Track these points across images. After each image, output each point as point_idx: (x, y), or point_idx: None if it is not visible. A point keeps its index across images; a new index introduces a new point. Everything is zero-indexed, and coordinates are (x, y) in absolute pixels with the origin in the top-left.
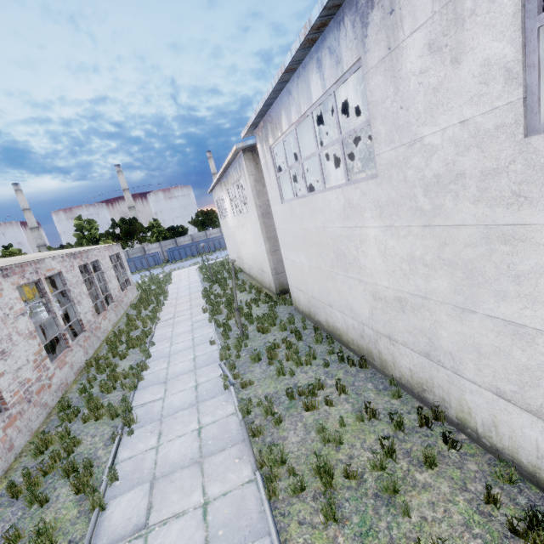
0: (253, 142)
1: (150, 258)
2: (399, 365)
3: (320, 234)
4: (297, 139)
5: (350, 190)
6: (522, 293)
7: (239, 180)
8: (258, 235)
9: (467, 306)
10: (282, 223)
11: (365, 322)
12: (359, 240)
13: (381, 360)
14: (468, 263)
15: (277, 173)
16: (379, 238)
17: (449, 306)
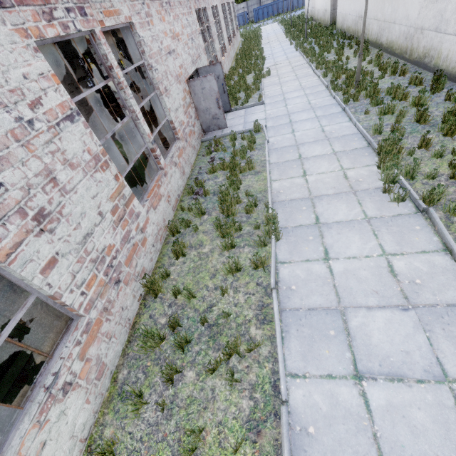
0: None
1: (240, 18)
2: (360, 29)
3: None
4: None
5: None
6: None
7: None
8: None
9: None
10: None
11: (357, 14)
12: None
13: (357, 32)
14: None
15: None
16: None
17: None
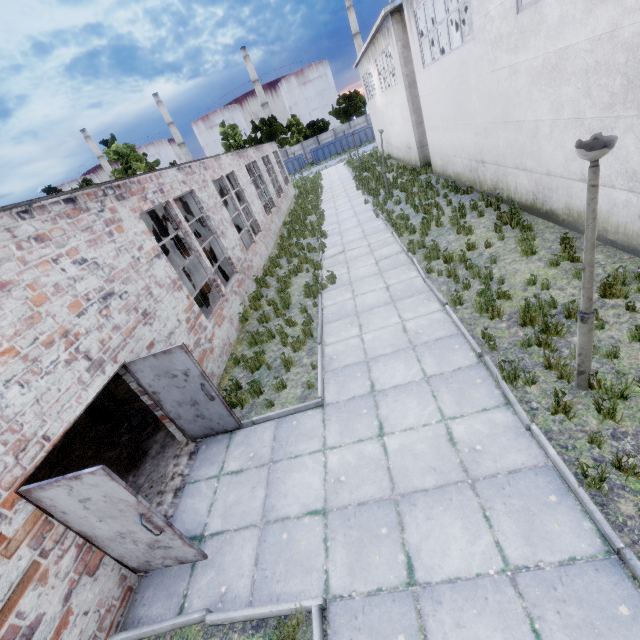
0: (401, 1)
1: (295, 162)
2: (486, 180)
3: (448, 93)
4: (433, 5)
5: (462, 51)
6: (519, 103)
7: (387, 48)
8: (405, 108)
9: (506, 119)
10: (424, 89)
11: (472, 158)
12: (467, 91)
13: (479, 183)
14: (506, 92)
15: (420, 39)
16: (476, 86)
17: (501, 123)
